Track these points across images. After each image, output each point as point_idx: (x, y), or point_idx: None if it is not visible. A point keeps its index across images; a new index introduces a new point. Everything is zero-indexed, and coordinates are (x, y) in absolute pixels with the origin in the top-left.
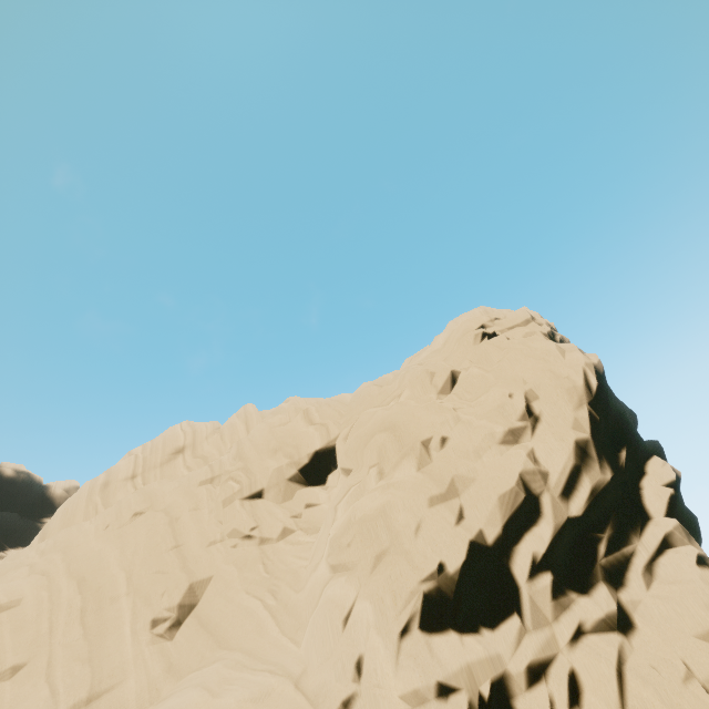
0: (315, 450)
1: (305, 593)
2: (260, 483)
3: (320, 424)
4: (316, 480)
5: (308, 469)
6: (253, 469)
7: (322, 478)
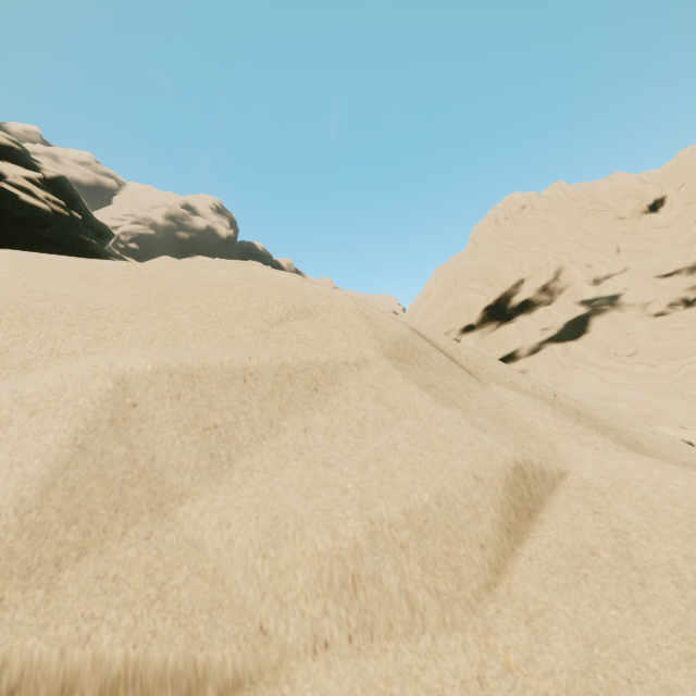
0: (653, 196)
1: (682, 240)
2: (621, 212)
3: (655, 184)
4: (652, 211)
5: (649, 205)
6: (612, 206)
7: (655, 210)
